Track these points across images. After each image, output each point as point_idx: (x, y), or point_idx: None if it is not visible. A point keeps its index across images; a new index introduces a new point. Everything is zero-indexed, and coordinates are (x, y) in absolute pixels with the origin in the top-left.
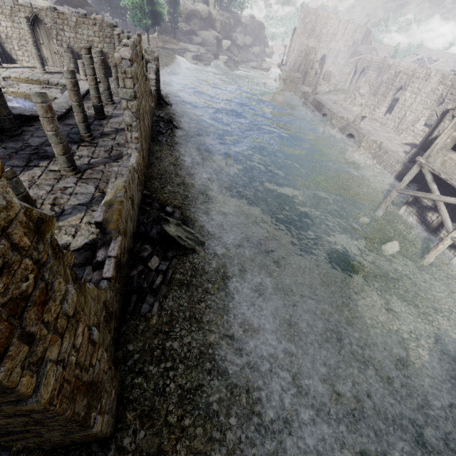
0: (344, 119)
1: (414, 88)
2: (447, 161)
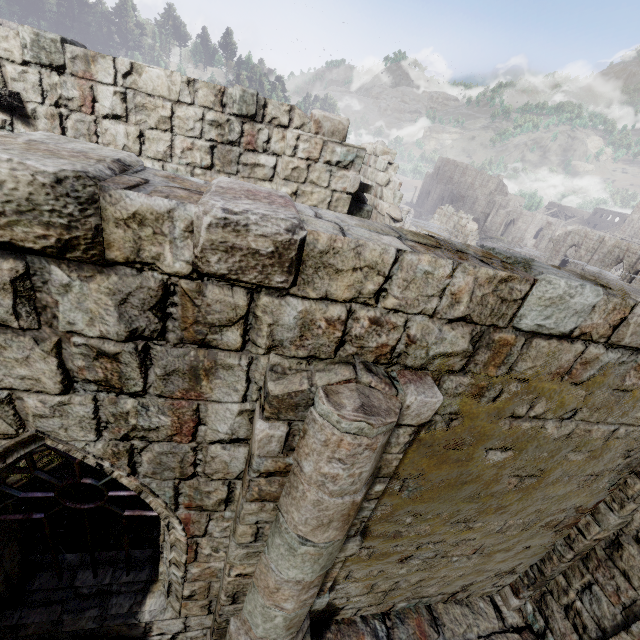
0: None
1: (588, 248)
2: None
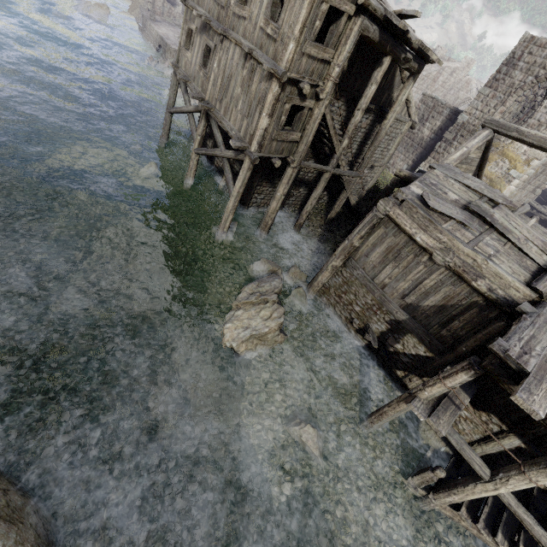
0: None
1: None
2: (187, 63)
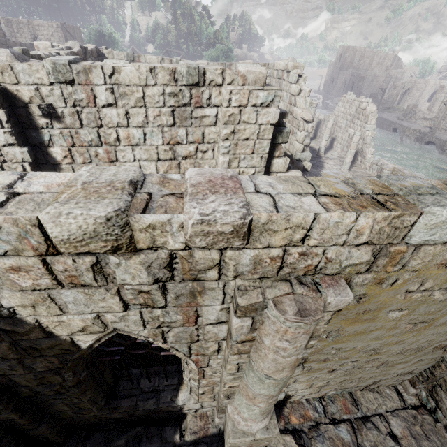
0: (416, 131)
1: None
2: None
